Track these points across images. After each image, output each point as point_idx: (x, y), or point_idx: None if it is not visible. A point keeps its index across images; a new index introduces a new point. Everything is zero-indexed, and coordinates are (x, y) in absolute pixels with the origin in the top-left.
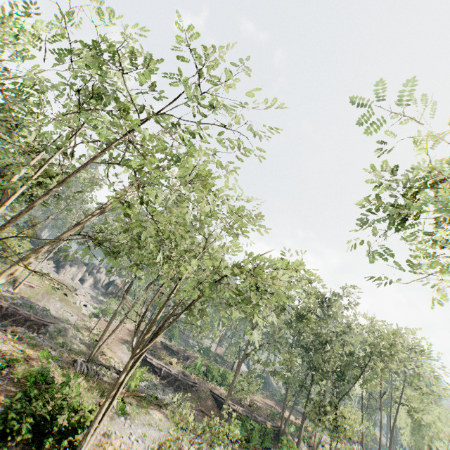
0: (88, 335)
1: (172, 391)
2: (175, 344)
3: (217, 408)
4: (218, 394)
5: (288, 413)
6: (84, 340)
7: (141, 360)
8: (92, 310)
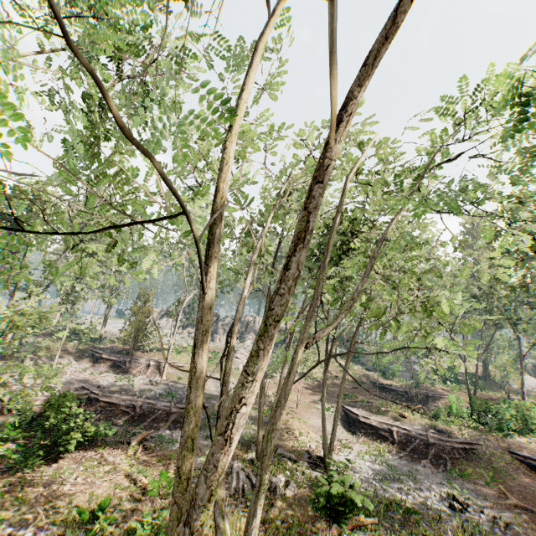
0: None
1: (431, 471)
2: (394, 379)
3: None
4: (533, 458)
5: None
6: (256, 417)
7: (352, 422)
8: None
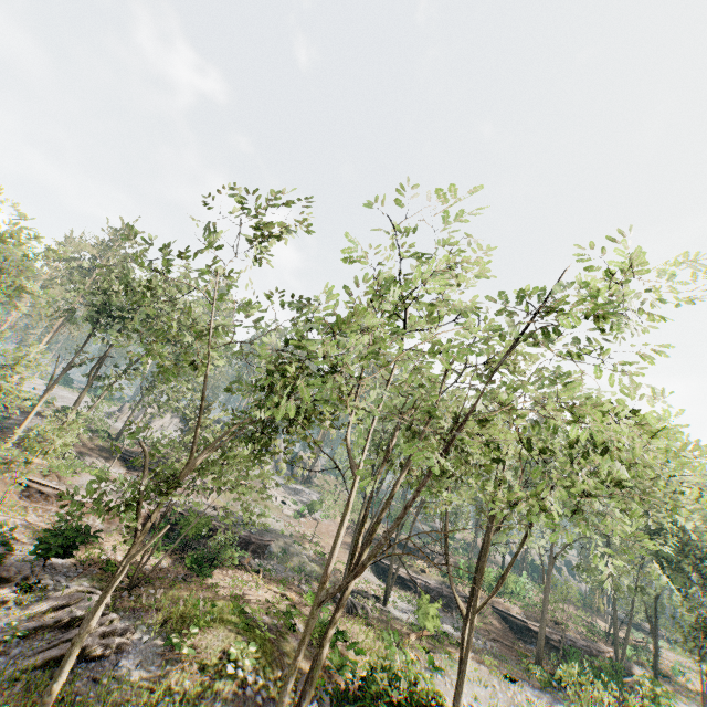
0: (310, 547)
1: (444, 615)
2: (405, 536)
3: (511, 631)
4: (506, 612)
5: (600, 621)
6: (311, 556)
7: (382, 571)
8: (293, 507)
